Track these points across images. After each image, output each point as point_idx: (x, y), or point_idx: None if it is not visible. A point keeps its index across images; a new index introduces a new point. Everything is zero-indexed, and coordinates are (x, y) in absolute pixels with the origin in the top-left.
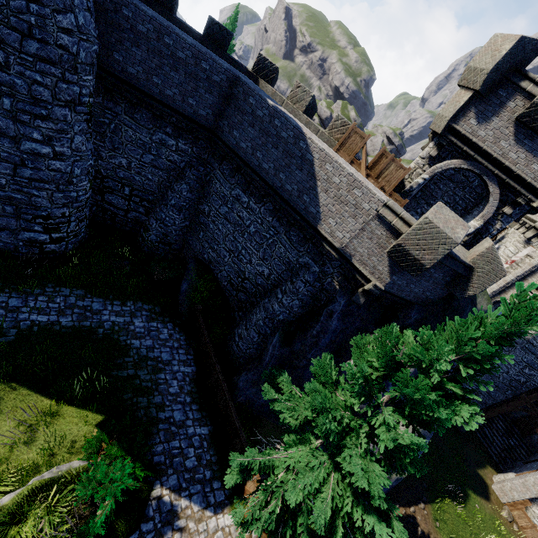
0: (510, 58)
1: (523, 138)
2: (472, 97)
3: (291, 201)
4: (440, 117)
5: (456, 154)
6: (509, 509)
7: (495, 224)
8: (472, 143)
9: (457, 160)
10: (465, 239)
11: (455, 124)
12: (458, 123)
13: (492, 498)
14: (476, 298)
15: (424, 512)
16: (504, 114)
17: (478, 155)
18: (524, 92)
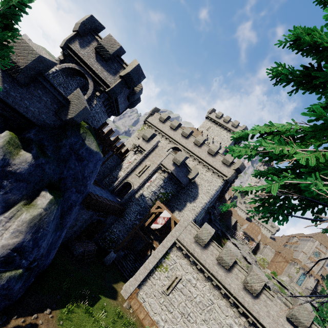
0: (89, 23)
1: (99, 59)
2: (76, 34)
3: None
4: (64, 41)
5: (73, 62)
6: (130, 302)
7: (94, 101)
8: (78, 56)
9: (73, 64)
10: None
11: (70, 44)
12: (71, 45)
13: (119, 298)
14: (87, 140)
15: (49, 316)
16: (91, 47)
17: (82, 63)
18: (97, 41)
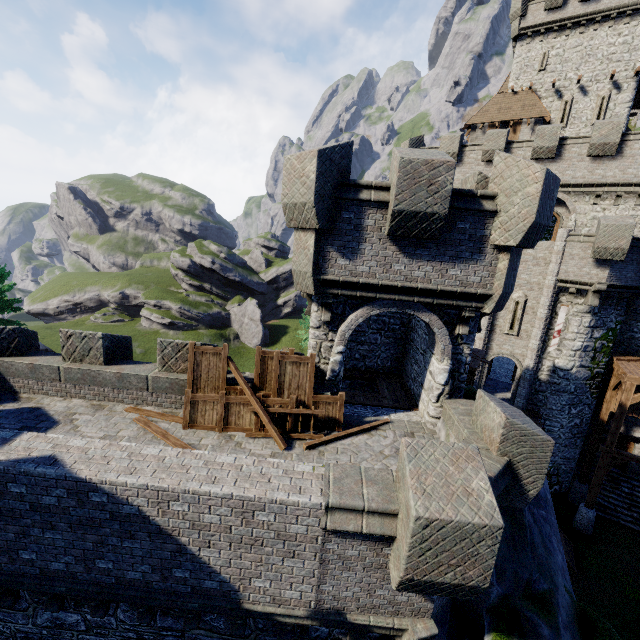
0: (325, 177)
1: (413, 250)
2: (317, 236)
3: (157, 593)
4: (298, 274)
5: (352, 302)
6: None
7: (461, 350)
8: (362, 284)
9: (361, 310)
10: (447, 390)
11: (324, 275)
12: (327, 272)
13: None
14: None
15: None
16: (371, 236)
17: (380, 293)
18: (371, 203)
